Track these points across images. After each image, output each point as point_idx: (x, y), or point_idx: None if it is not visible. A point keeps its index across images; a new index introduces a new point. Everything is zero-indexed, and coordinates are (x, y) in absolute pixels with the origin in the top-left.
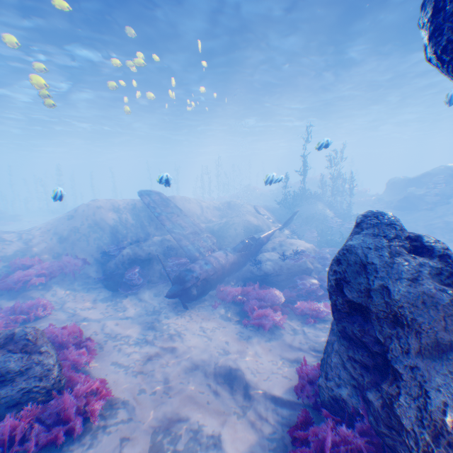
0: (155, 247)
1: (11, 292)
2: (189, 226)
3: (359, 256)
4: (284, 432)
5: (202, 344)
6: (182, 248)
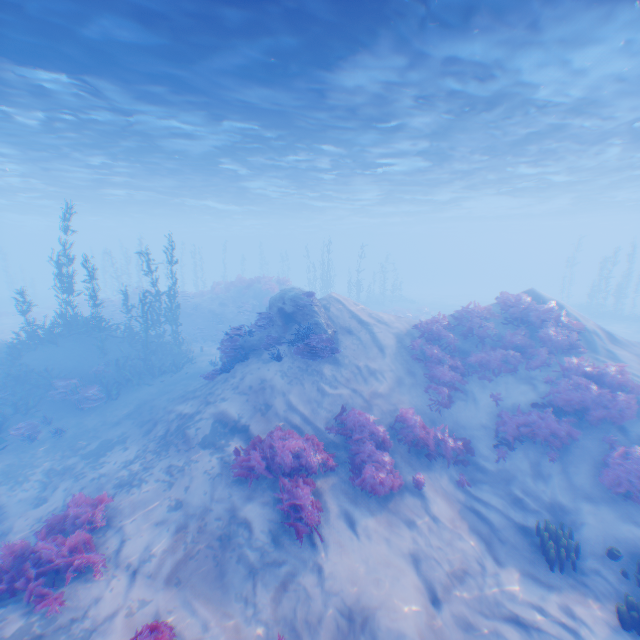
0: None
1: None
2: None
3: None
4: None
5: None
6: None
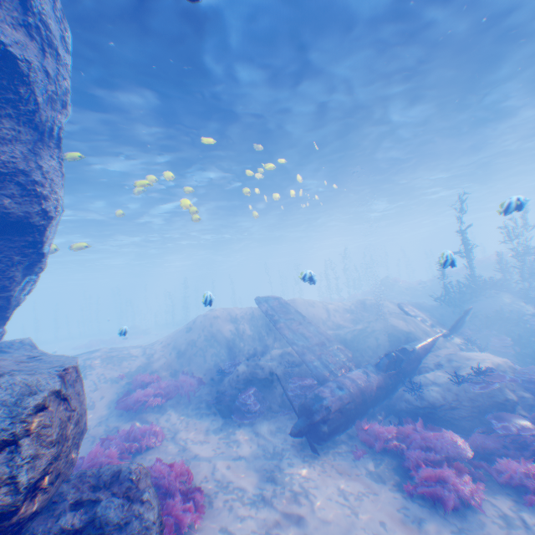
0: (273, 363)
1: (130, 413)
2: (313, 335)
3: None
4: None
5: (341, 519)
6: (306, 364)
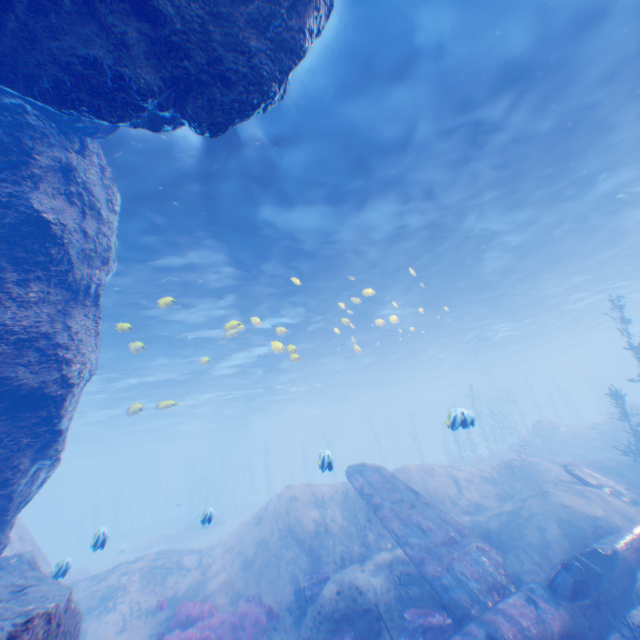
0: (379, 578)
1: None
2: (436, 527)
3: None
4: None
5: None
6: (430, 582)
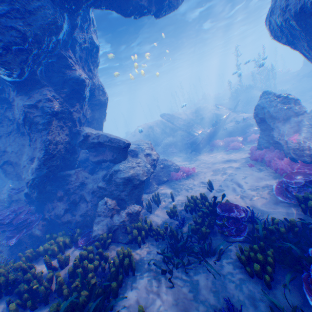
0: (175, 137)
1: None
2: (187, 124)
3: (260, 106)
4: (248, 161)
5: (213, 159)
6: (188, 133)
